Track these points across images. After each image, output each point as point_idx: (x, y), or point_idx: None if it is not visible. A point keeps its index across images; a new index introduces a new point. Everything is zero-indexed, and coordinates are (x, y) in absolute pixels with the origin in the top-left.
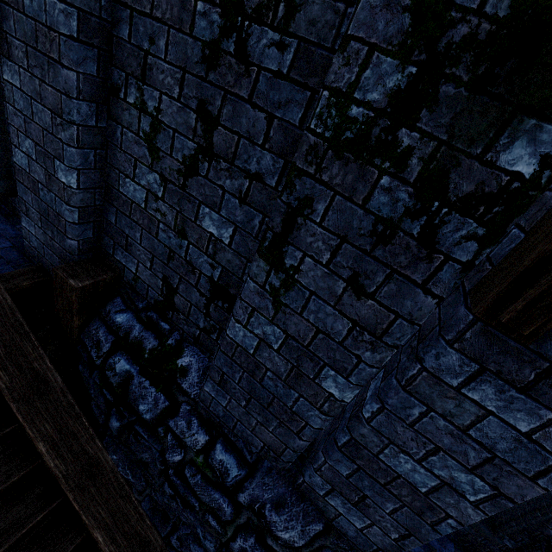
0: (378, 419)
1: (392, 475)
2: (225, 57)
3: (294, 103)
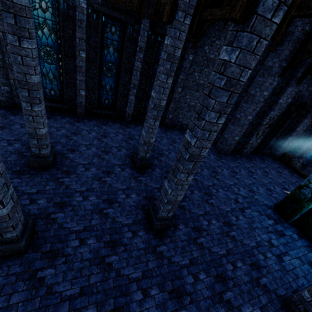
0: (311, 147)
1: (310, 150)
2: (308, 130)
3: (311, 131)
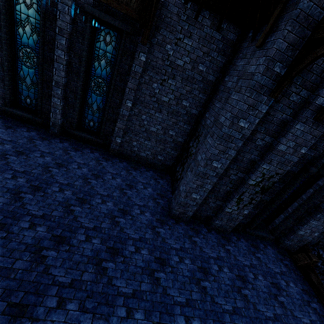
0: None
1: None
2: None
3: None
